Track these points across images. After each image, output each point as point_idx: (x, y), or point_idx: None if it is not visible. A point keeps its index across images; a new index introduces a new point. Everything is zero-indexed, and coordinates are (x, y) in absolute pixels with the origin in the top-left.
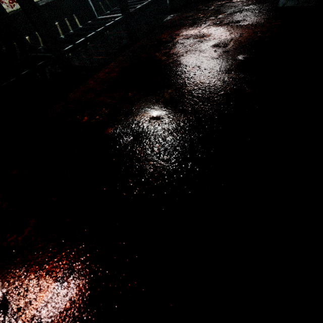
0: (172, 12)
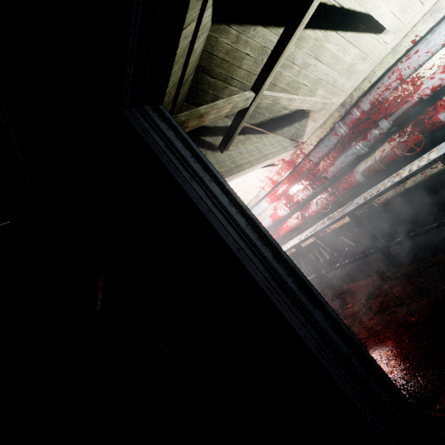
0: None
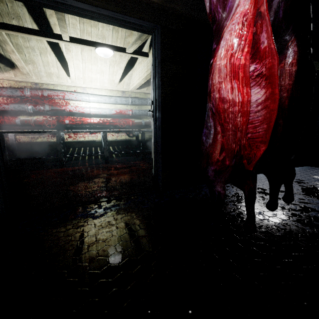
0: (143, 160)
